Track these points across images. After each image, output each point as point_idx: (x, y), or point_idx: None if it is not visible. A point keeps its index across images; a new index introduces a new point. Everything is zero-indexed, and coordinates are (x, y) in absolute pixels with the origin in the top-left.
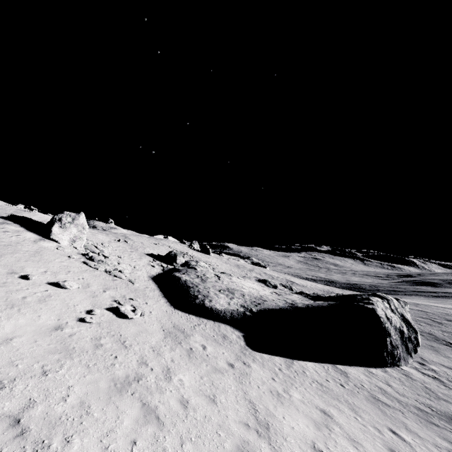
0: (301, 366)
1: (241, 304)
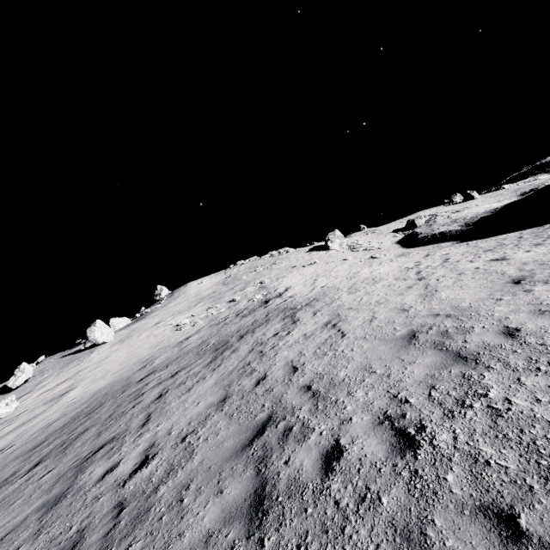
0: (494, 238)
1: (459, 225)
